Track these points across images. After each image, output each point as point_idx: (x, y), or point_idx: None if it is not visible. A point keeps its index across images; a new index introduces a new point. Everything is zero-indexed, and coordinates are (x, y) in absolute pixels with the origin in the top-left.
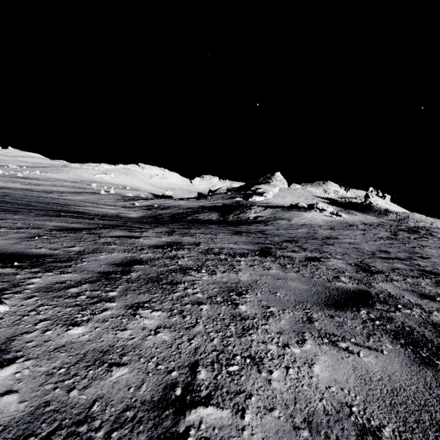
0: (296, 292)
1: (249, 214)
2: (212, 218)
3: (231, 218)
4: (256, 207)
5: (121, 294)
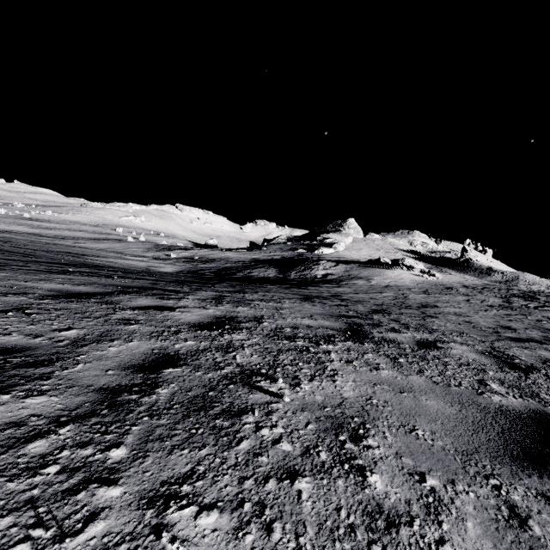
0: (446, 425)
1: (317, 270)
2: (268, 275)
3: (293, 276)
4: (324, 262)
5: (134, 454)
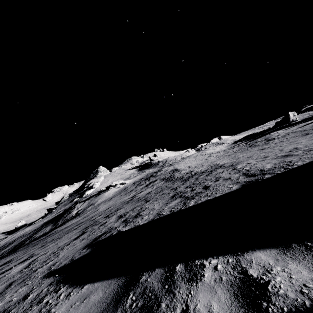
0: None
1: (73, 212)
2: (46, 231)
3: (60, 223)
4: (78, 204)
5: None
